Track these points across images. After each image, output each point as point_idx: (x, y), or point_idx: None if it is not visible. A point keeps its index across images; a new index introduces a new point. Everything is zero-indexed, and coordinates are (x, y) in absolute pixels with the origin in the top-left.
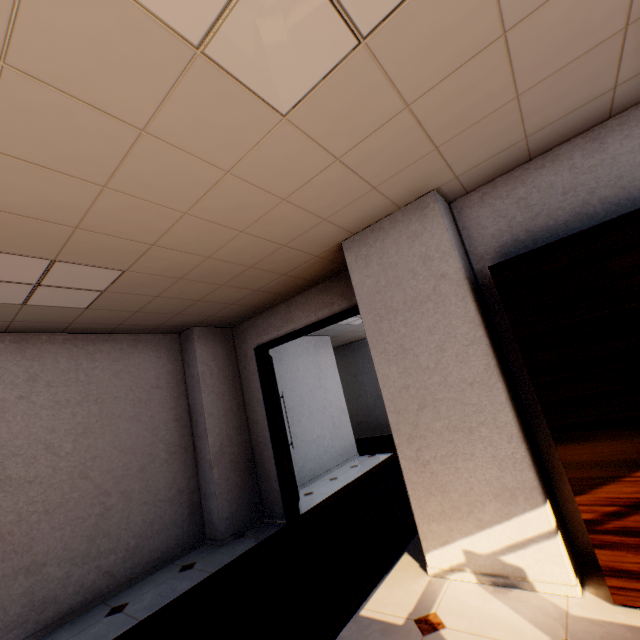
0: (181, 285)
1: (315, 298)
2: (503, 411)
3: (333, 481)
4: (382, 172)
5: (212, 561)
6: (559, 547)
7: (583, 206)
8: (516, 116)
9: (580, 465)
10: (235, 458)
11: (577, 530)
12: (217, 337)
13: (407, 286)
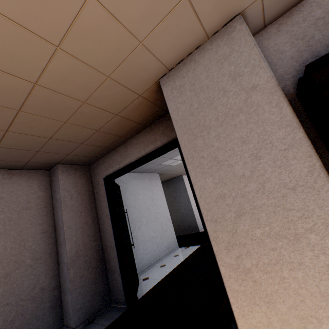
0: (24, 119)
1: (144, 138)
2: None
3: (162, 268)
4: None
5: None
6: None
7: None
8: None
9: None
10: (88, 259)
11: None
12: (77, 171)
13: (218, 104)
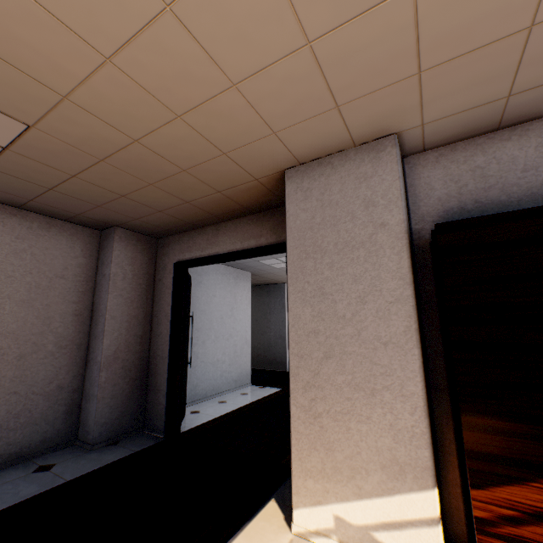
0: (103, 169)
1: (245, 227)
2: (413, 380)
3: (221, 404)
4: (352, 86)
5: (73, 466)
6: (439, 538)
7: (541, 187)
8: (515, 58)
9: (485, 457)
10: (128, 365)
11: (454, 516)
12: (140, 243)
13: (342, 228)
